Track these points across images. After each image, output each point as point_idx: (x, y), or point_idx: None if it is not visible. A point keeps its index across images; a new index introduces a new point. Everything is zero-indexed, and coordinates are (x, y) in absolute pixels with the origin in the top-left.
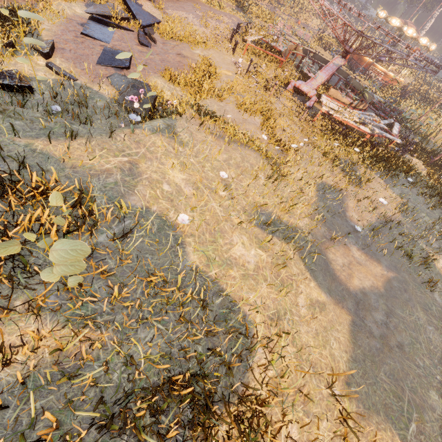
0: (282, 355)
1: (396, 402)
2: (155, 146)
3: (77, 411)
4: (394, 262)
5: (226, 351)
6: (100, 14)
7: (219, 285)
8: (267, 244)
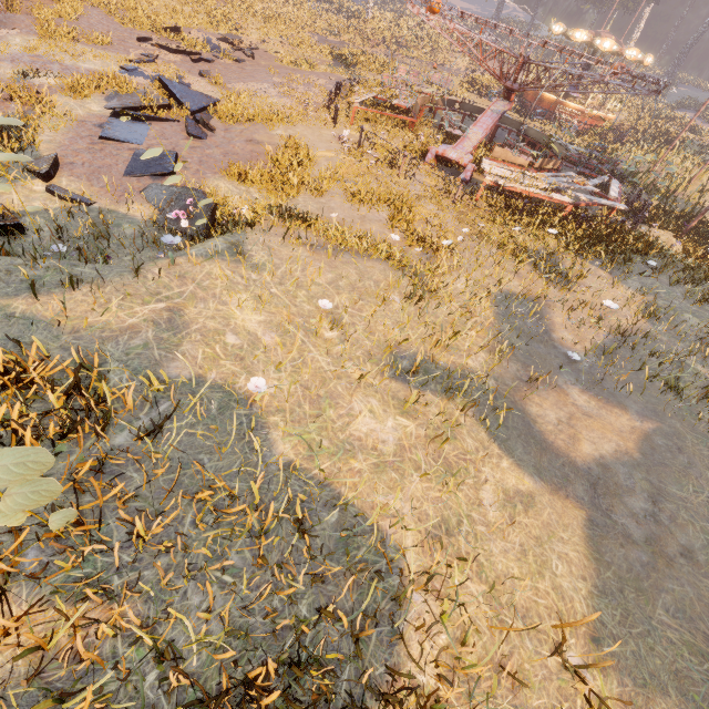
0: (460, 601)
1: (697, 665)
2: (210, 278)
3: None
4: (651, 404)
5: (353, 608)
6: (127, 107)
7: (333, 489)
8: (415, 405)
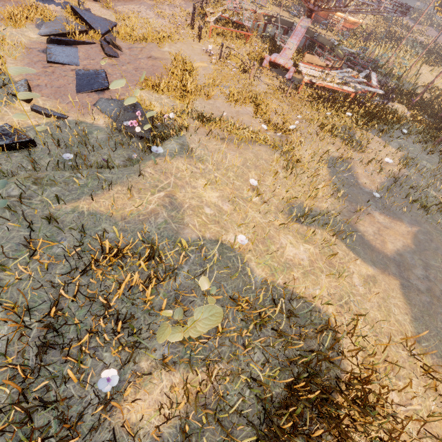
0: (362, 335)
1: None
2: (179, 171)
3: (243, 441)
4: (413, 217)
5: (318, 347)
6: (56, 34)
7: (289, 290)
8: (309, 236)
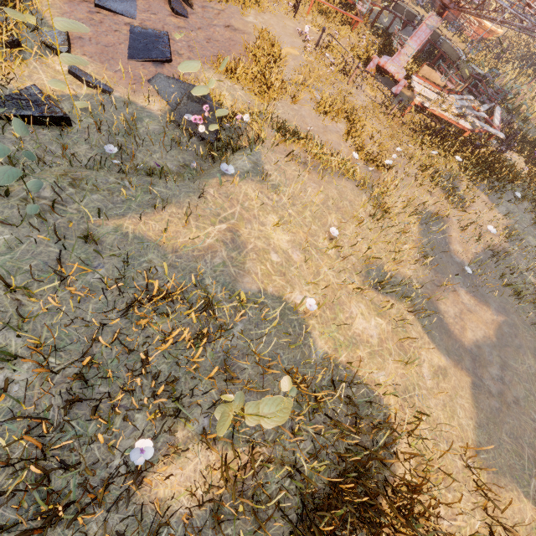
0: (421, 436)
1: (518, 462)
2: (248, 198)
3: None
4: (503, 303)
5: (371, 442)
6: None
7: (350, 371)
8: (384, 308)
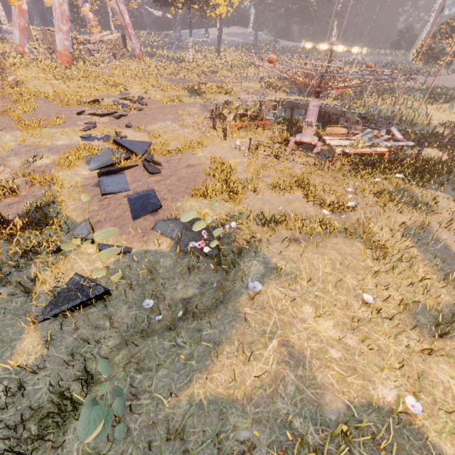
0: None
1: None
2: (277, 300)
3: None
4: None
5: None
6: (104, 166)
7: None
8: None
